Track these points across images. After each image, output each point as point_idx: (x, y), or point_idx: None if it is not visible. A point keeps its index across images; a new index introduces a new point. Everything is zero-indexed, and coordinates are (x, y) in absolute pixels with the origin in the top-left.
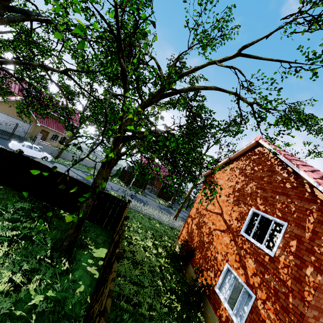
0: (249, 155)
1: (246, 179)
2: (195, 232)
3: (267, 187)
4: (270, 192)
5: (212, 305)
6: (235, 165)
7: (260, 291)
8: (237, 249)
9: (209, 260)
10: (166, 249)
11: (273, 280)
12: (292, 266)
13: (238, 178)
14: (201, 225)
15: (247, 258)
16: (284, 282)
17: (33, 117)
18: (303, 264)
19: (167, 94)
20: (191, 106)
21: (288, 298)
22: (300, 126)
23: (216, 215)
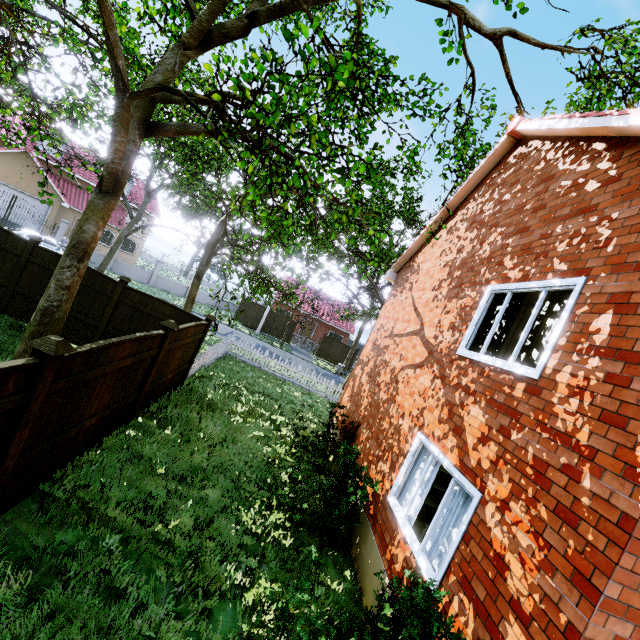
0: (493, 178)
1: (481, 232)
2: (365, 390)
3: (533, 221)
4: (540, 226)
5: (379, 536)
6: (460, 216)
7: (495, 480)
8: (446, 393)
9: (384, 438)
10: (293, 425)
11: (535, 440)
12: (597, 384)
13: (463, 240)
14: (378, 371)
15: (467, 405)
16: (569, 436)
17: (53, 189)
18: (634, 368)
19: (267, 9)
20: (332, 46)
21: (578, 478)
22: (635, 96)
23: (408, 338)
